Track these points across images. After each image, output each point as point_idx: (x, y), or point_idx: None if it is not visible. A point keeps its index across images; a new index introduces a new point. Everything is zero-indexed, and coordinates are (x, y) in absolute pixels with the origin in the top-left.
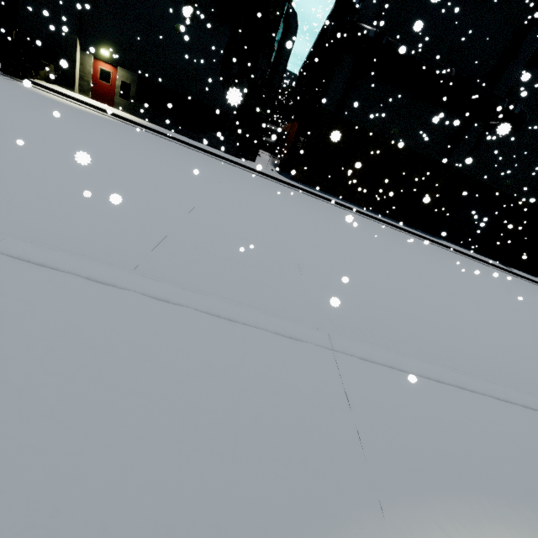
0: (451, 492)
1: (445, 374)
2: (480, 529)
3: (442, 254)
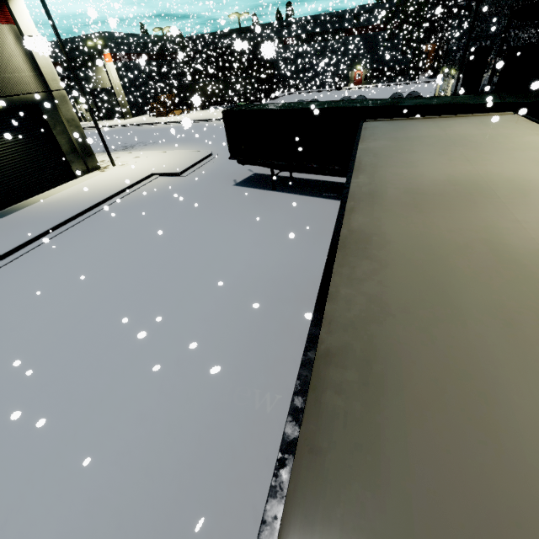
0: None
1: None
2: None
3: None
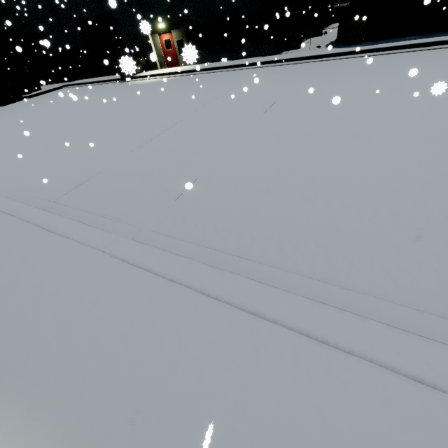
0: (30, 401)
1: (225, 285)
2: (5, 444)
3: None
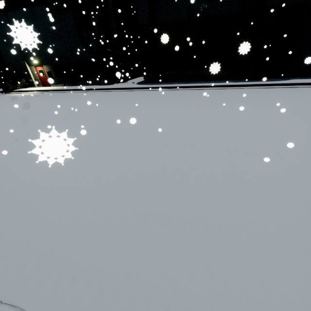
0: None
1: None
2: None
3: (265, 95)
